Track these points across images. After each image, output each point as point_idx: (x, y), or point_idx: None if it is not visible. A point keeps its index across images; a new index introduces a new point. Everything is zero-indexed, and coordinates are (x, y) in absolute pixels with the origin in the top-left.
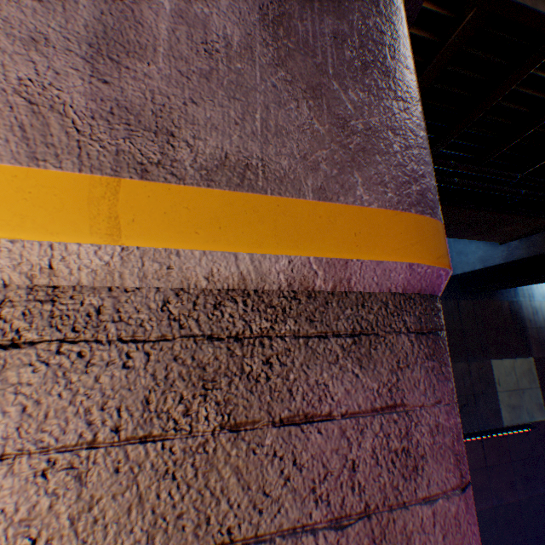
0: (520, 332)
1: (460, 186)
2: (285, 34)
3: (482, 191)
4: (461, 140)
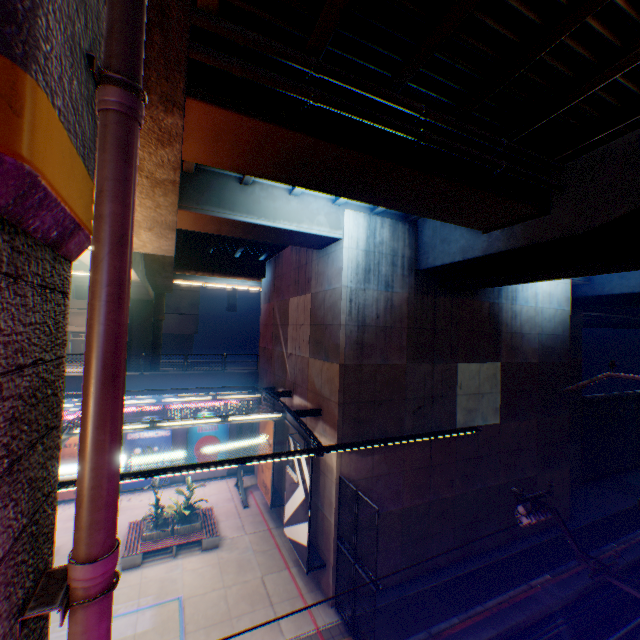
0: (494, 336)
1: (428, 143)
2: None
3: (456, 154)
4: (436, 74)
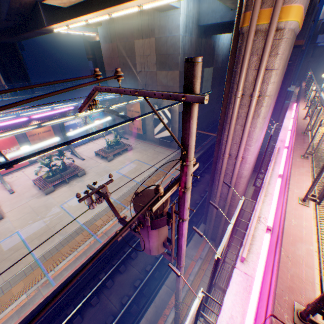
0: (213, 57)
1: None
2: None
3: None
4: None
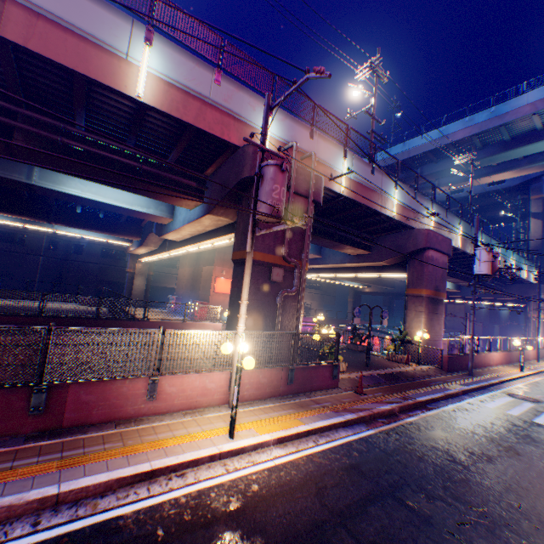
0: (497, 318)
1: None
2: None
3: None
4: None
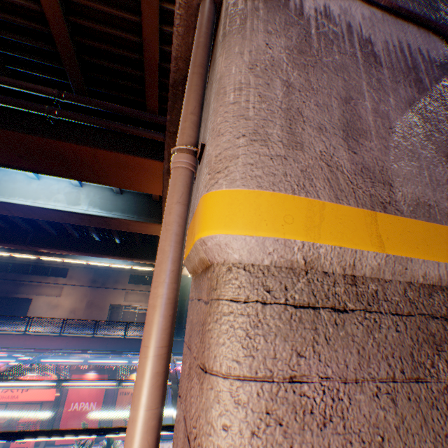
0: None
1: None
2: (424, 121)
3: None
4: None
